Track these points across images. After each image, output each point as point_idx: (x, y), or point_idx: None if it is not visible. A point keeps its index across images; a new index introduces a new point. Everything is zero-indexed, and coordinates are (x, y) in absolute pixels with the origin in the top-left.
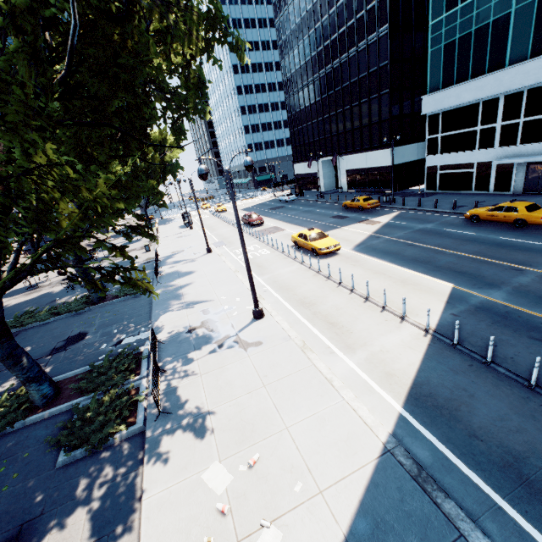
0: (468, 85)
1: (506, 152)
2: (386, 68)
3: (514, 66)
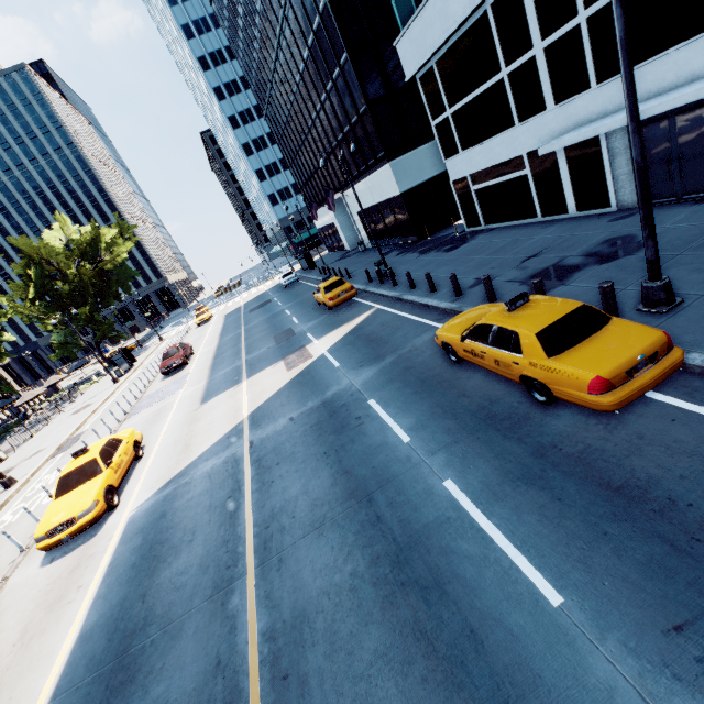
0: None
1: (573, 112)
2: (328, 10)
3: None
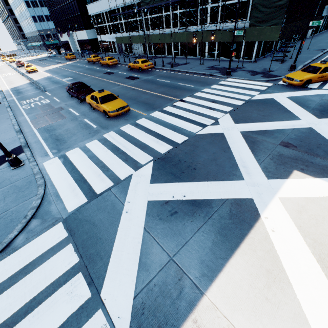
0: (95, 4)
1: (112, 36)
2: None
3: (101, 0)
